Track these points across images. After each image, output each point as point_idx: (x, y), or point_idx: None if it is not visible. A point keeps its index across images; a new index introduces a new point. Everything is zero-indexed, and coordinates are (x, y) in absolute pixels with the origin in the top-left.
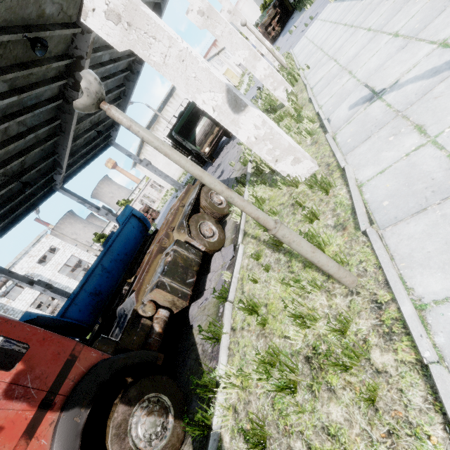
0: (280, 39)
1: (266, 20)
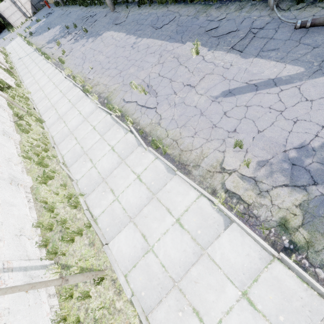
0: None
1: None
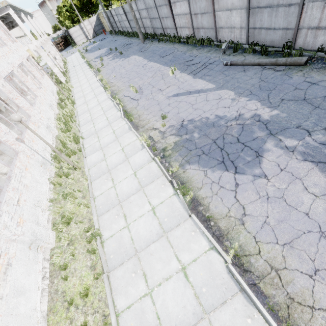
0: (63, 52)
1: (57, 41)
